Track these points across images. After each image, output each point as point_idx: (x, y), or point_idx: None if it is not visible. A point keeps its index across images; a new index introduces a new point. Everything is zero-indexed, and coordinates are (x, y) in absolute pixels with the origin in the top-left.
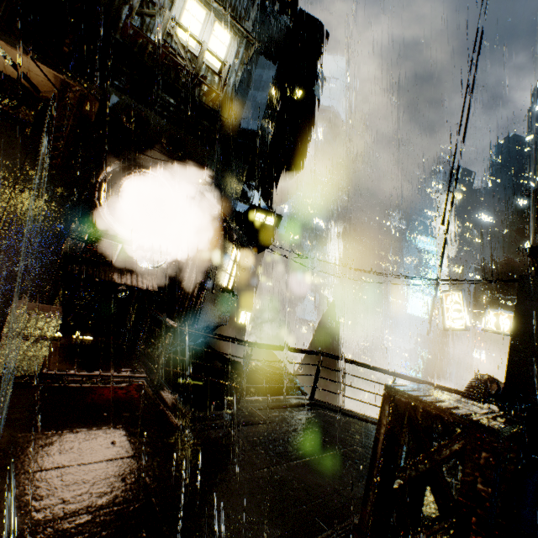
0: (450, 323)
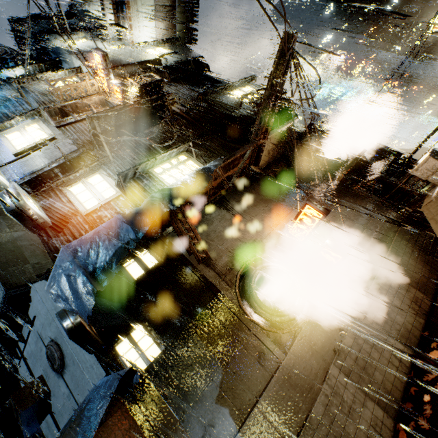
0: None
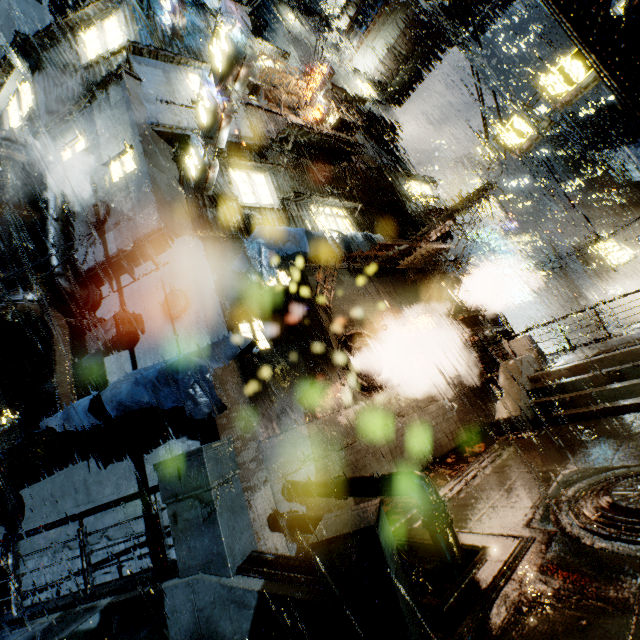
0: (621, 260)
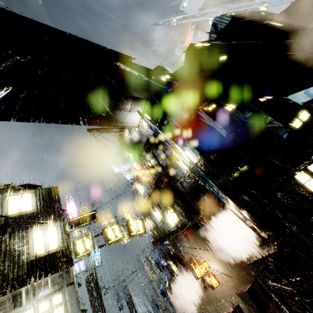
0: None
